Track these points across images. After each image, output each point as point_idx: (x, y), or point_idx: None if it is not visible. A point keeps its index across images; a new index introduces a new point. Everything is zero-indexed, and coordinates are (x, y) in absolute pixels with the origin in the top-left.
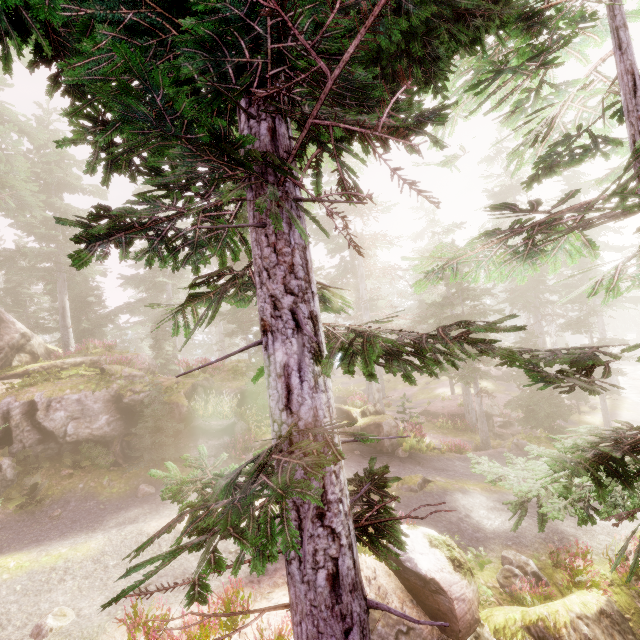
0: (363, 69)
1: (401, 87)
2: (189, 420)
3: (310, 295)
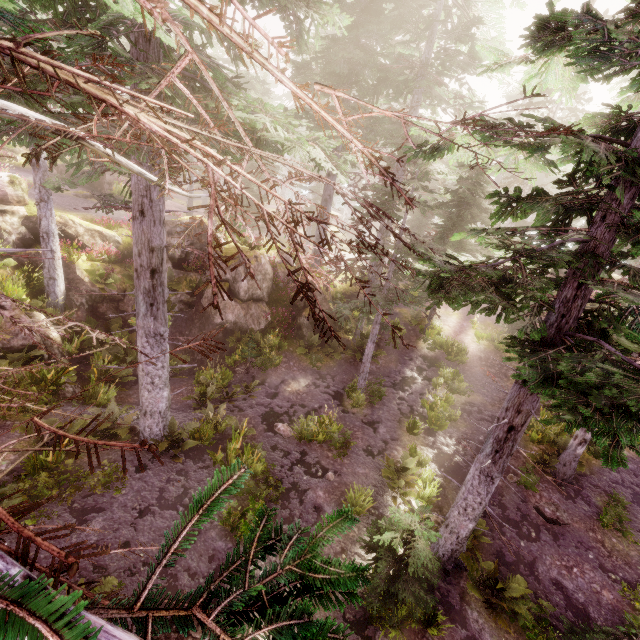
0: None
1: None
2: None
3: None
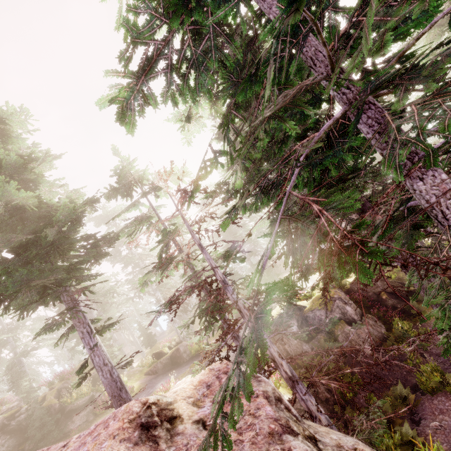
0: (88, 262)
1: (101, 257)
2: (62, 410)
3: (88, 324)
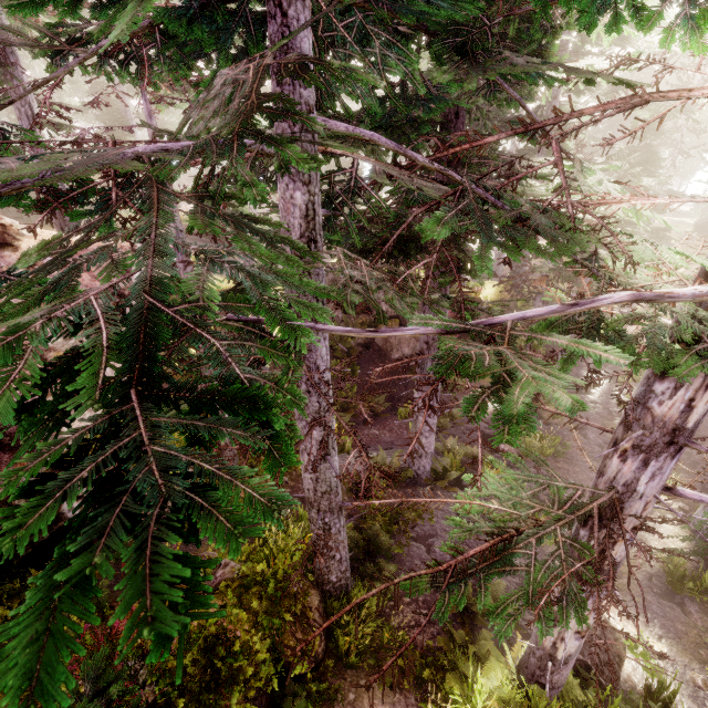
0: None
1: None
2: None
3: (30, 104)
